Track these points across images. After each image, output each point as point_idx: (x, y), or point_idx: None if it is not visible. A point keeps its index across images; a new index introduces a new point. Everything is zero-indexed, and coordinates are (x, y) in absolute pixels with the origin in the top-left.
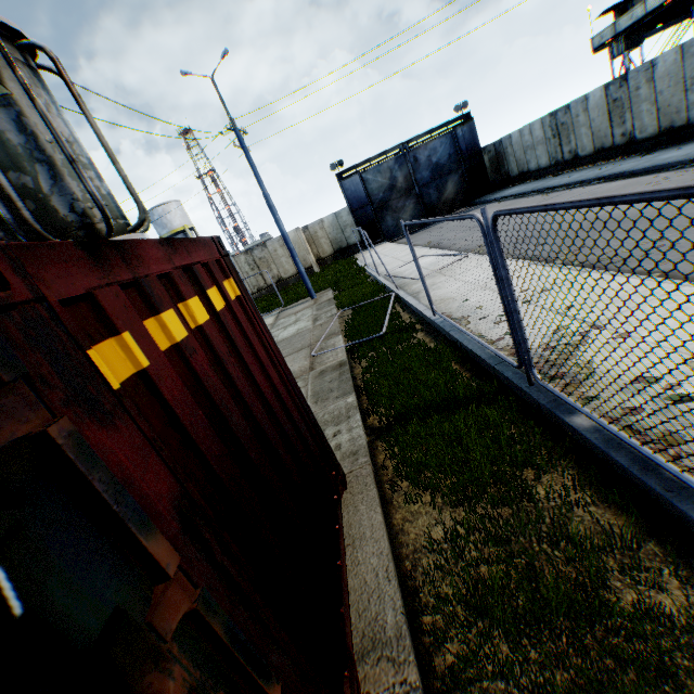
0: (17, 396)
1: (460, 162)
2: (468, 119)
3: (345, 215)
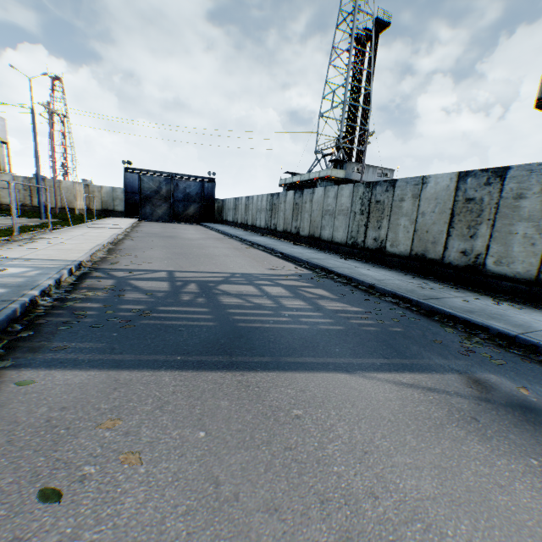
0: None
1: (202, 199)
2: (213, 181)
3: (120, 191)
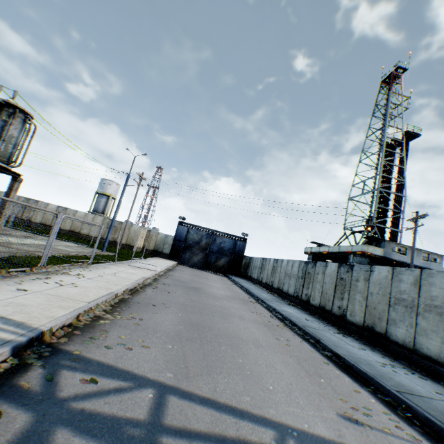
0: None
1: (232, 254)
2: (245, 241)
3: (170, 238)
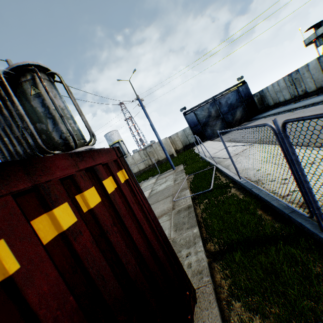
0: None
1: (242, 101)
2: (244, 83)
3: (187, 130)
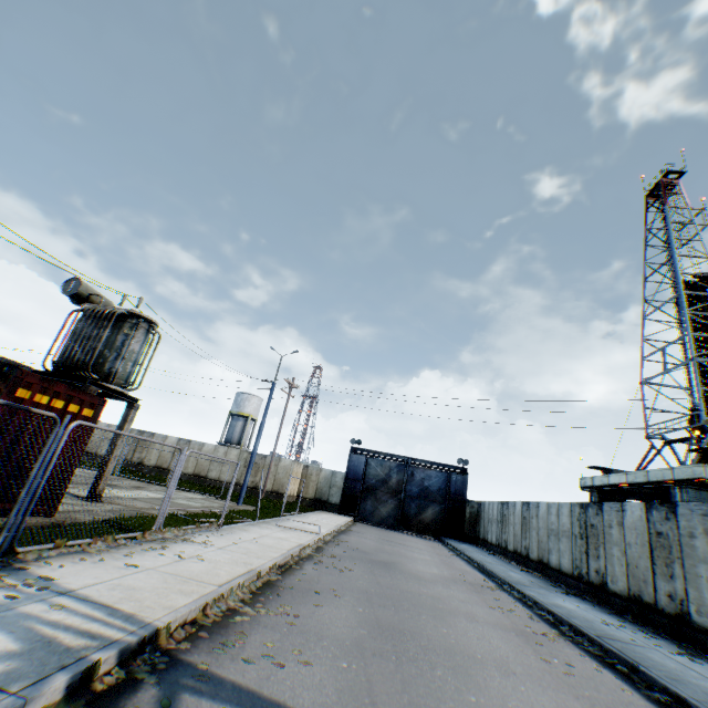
0: (7, 384)
1: (446, 498)
2: (464, 472)
3: (339, 477)
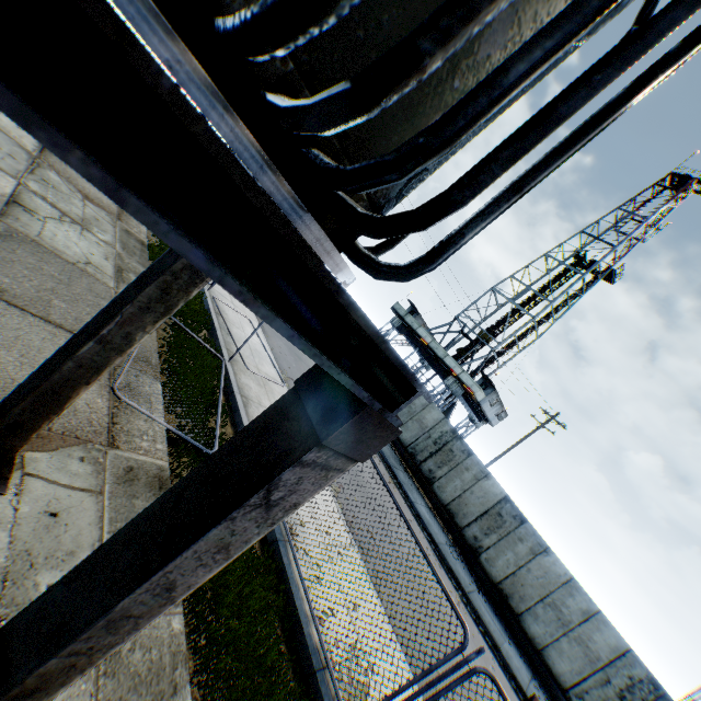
0: None
1: None
2: None
3: None
